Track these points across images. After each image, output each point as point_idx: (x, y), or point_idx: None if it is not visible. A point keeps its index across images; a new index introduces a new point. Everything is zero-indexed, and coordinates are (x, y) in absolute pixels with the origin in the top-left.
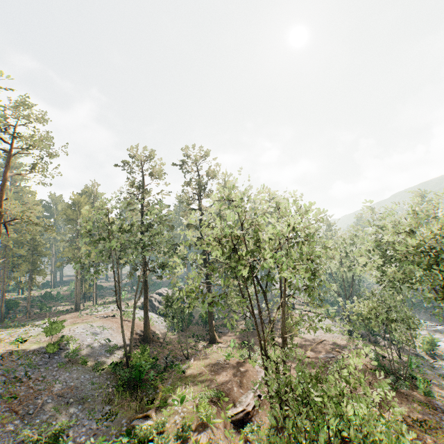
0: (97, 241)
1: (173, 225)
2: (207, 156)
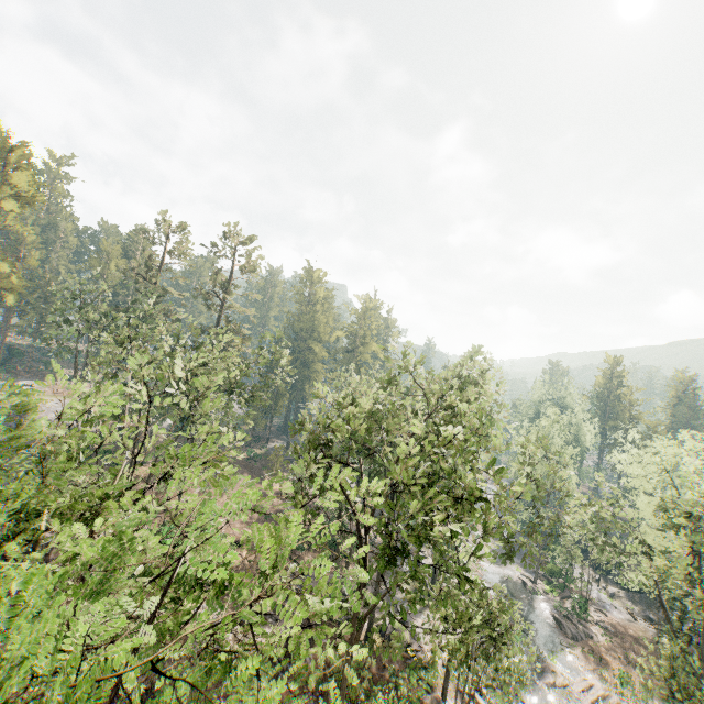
0: (54, 326)
1: (180, 320)
2: (247, 244)
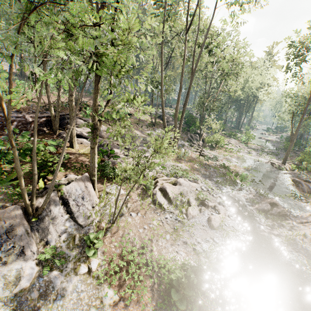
0: None
1: None
2: None
